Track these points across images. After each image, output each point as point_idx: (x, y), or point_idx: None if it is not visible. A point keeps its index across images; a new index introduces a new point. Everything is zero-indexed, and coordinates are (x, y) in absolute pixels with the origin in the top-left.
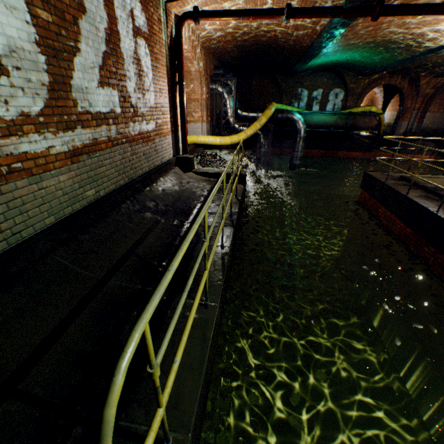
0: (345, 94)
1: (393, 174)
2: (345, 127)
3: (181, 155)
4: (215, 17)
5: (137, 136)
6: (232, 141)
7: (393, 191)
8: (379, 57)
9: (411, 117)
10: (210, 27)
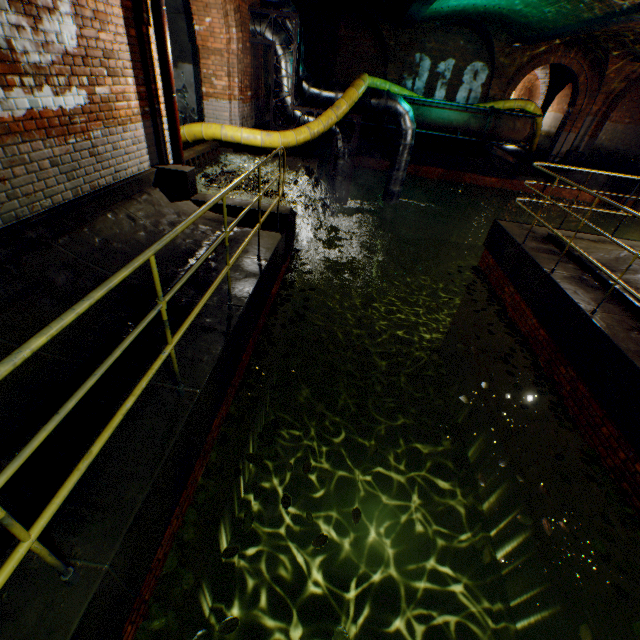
0: (490, 74)
1: (537, 229)
2: (481, 134)
3: (170, 164)
4: None
5: (22, 121)
6: (285, 141)
7: (532, 264)
8: (553, 10)
9: (583, 127)
10: None
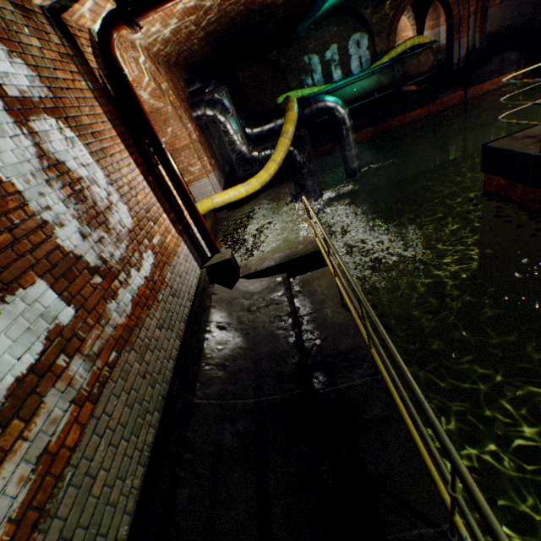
0: (370, 37)
1: (530, 132)
2: (394, 83)
3: (210, 257)
4: (164, 0)
5: (132, 313)
6: (262, 181)
7: None
8: None
9: (469, 29)
10: (157, 24)
